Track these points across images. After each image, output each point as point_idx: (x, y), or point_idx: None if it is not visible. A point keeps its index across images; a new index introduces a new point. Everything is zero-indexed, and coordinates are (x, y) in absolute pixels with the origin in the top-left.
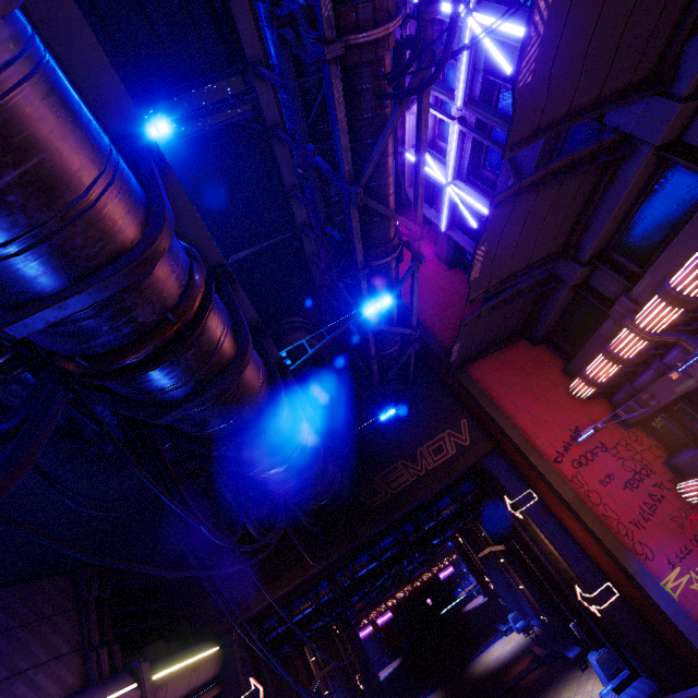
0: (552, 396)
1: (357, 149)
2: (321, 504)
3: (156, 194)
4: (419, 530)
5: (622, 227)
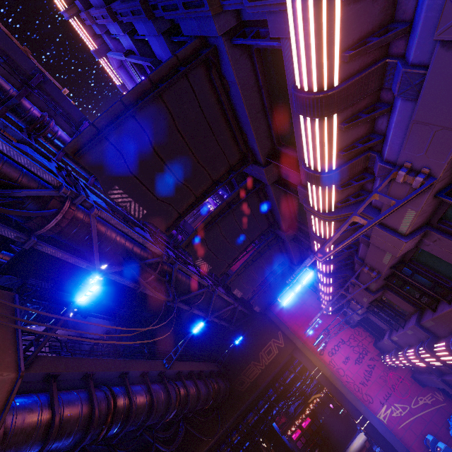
0: (314, 315)
1: (165, 288)
2: (208, 406)
3: (93, 402)
4: (276, 392)
5: (301, 253)
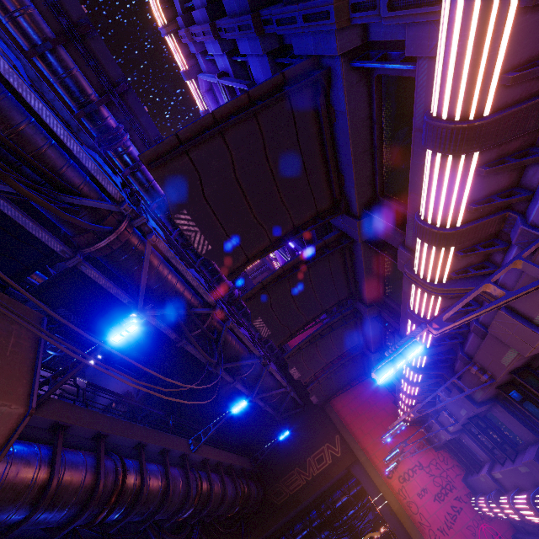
0: (386, 423)
1: (210, 349)
2: (232, 514)
3: (99, 471)
4: (321, 516)
5: (382, 338)
